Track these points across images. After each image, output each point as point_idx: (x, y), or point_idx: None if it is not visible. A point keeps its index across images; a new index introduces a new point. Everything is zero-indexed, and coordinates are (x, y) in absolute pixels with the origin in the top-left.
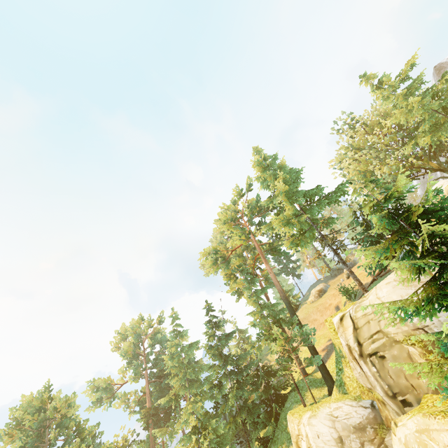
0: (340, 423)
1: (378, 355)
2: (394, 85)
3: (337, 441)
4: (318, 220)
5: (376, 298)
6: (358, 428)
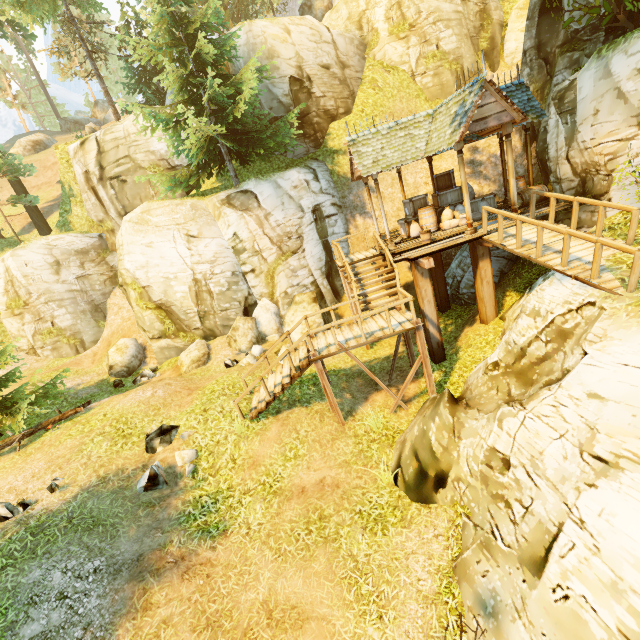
0: (60, 249)
1: (120, 179)
2: None
3: (53, 265)
4: None
5: (132, 125)
6: (80, 252)
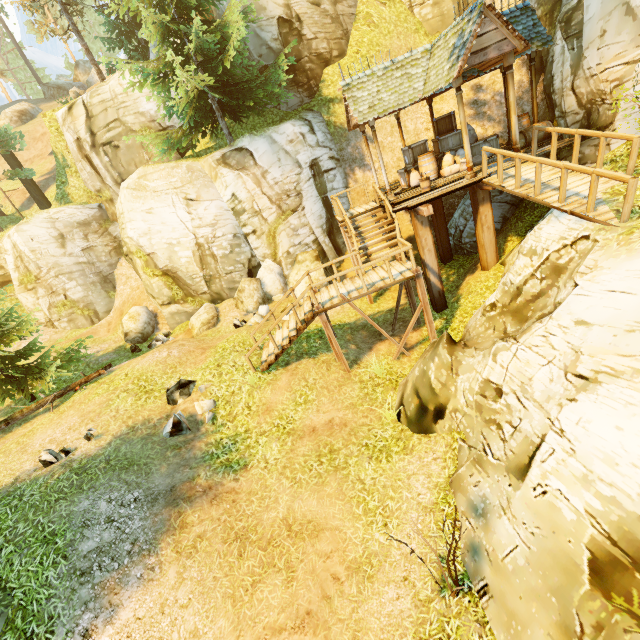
0: (62, 222)
1: (113, 145)
2: None
3: (57, 238)
4: None
5: (118, 84)
6: (83, 224)
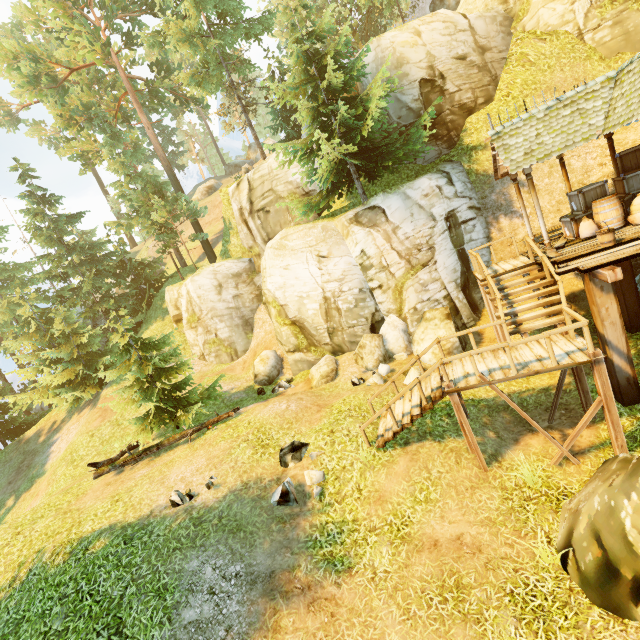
0: (222, 274)
1: (265, 210)
2: None
3: (216, 287)
4: (231, 57)
5: (275, 161)
6: (236, 275)
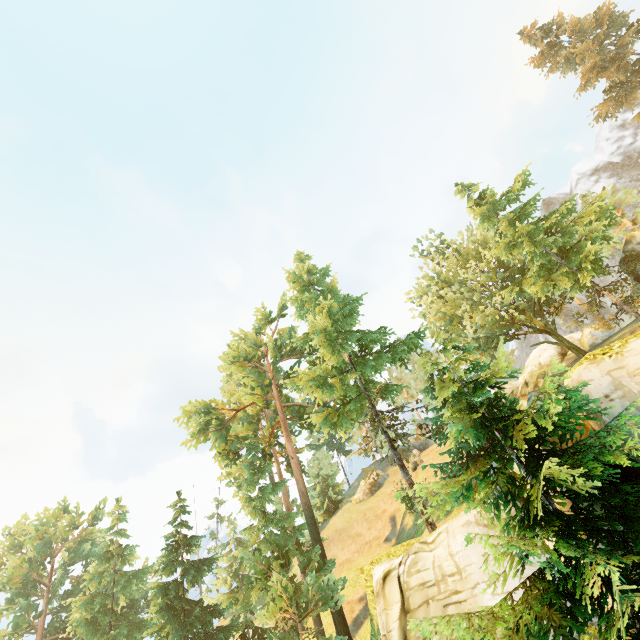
0: None
1: None
2: (499, 205)
3: None
4: (374, 385)
5: (444, 553)
6: None
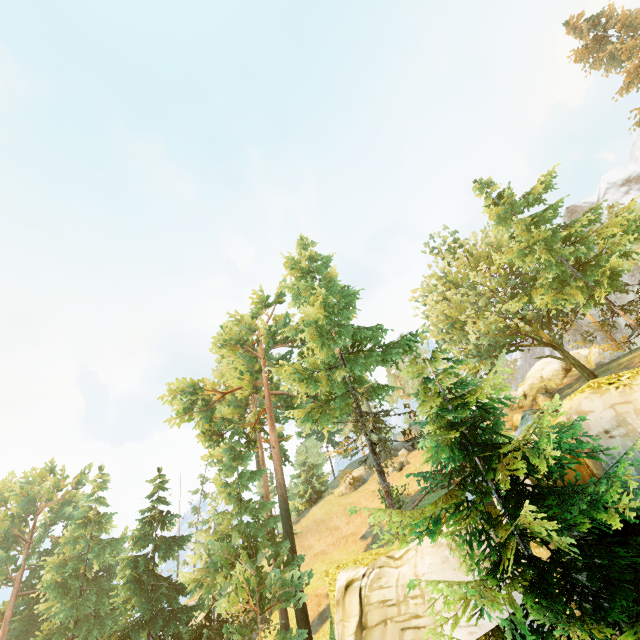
0: None
1: None
2: (517, 207)
3: None
4: (362, 384)
5: (410, 572)
6: None
